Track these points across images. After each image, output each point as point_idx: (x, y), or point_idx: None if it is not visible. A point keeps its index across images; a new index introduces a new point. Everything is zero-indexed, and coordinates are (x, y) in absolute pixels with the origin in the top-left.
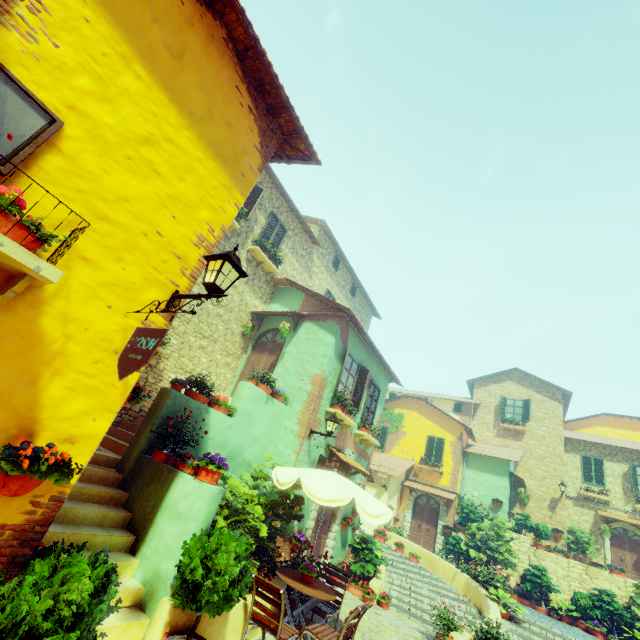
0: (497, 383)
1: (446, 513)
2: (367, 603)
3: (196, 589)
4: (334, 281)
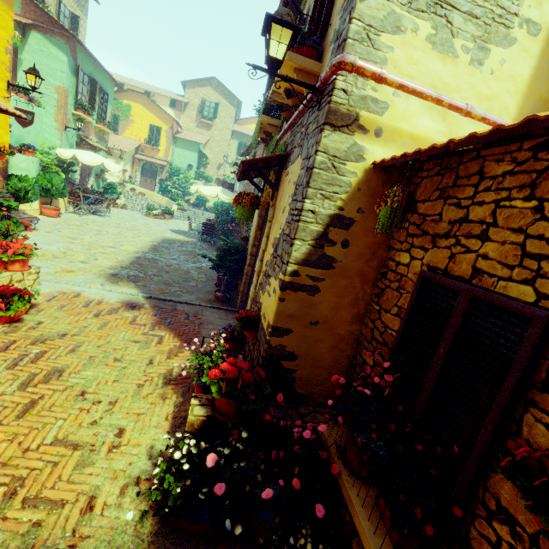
0: (202, 87)
1: (162, 173)
2: (114, 197)
3: (49, 191)
4: None
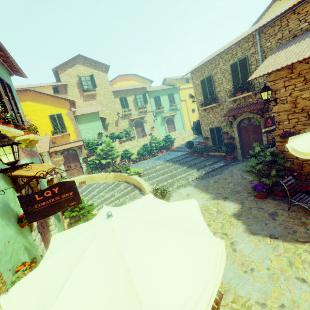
0: (72, 67)
1: (81, 152)
2: None
3: None
4: None
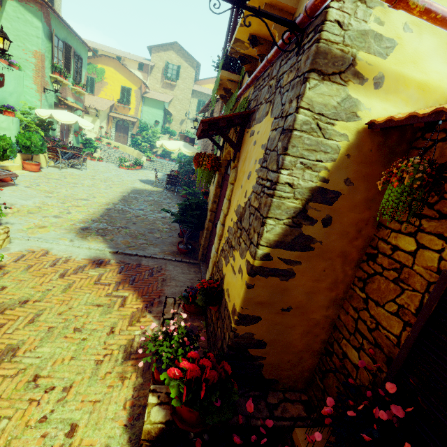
0: (165, 51)
1: (133, 128)
2: (89, 152)
3: (28, 148)
4: None
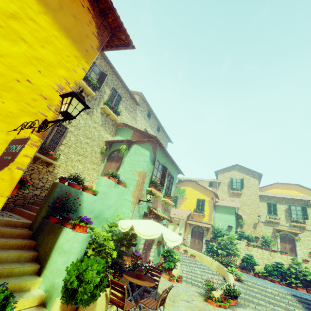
0: (228, 172)
1: (207, 234)
2: (171, 285)
3: (74, 293)
4: (148, 124)
